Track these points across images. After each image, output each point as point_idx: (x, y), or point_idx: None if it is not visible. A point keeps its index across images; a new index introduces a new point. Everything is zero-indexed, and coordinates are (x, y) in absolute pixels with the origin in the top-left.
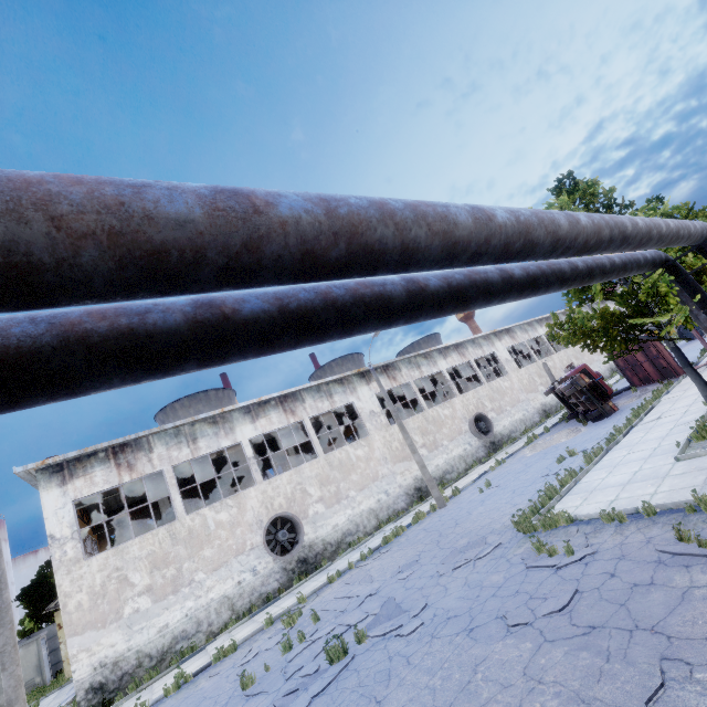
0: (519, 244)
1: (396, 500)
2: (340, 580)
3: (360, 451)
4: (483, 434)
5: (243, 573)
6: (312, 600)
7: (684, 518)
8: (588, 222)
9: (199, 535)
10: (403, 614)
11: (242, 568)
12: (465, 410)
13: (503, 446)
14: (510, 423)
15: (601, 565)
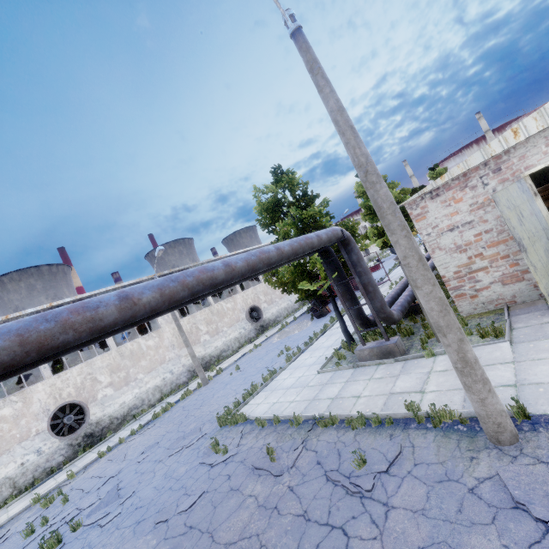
0: (33, 356)
1: (179, 377)
2: (108, 455)
3: (151, 341)
4: (256, 320)
5: (27, 456)
6: (79, 476)
7: (286, 430)
8: (153, 297)
9: None
10: (117, 501)
11: (26, 451)
12: (244, 303)
13: (269, 328)
14: (277, 311)
15: (231, 466)
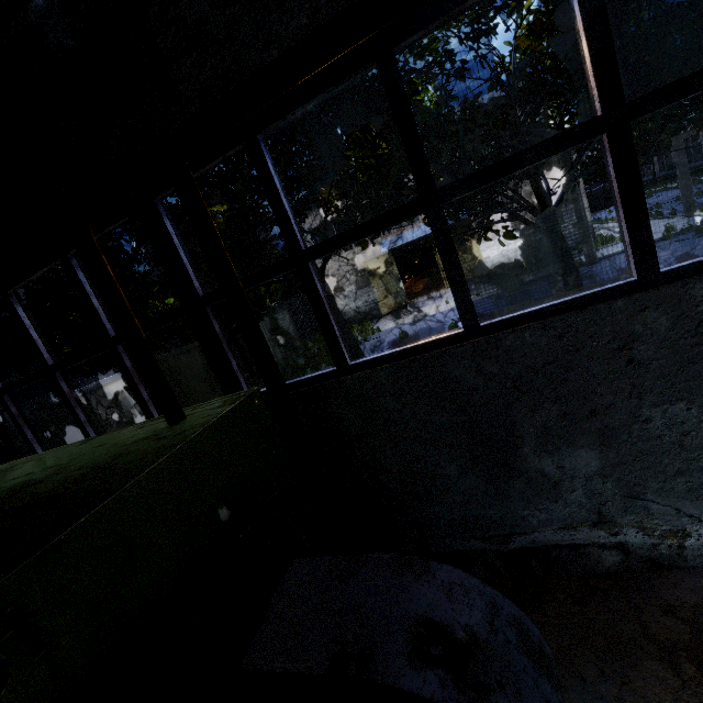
0: None
1: None
2: None
3: None
4: None
5: None
6: None
7: None
8: None
9: None
10: None
11: None
12: None
13: None
14: None
15: None
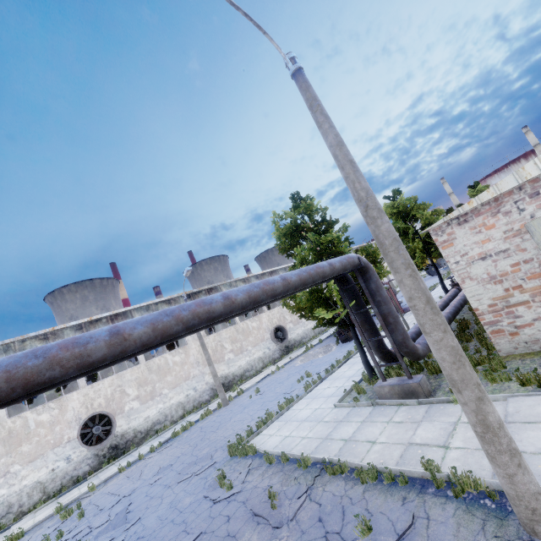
0: (19, 392)
1: (202, 394)
2: (127, 471)
3: (177, 357)
4: (281, 340)
5: (58, 462)
6: (99, 489)
7: (293, 471)
8: (145, 333)
9: (19, 434)
10: (124, 525)
11: (57, 458)
12: (270, 322)
13: (294, 349)
14: (303, 331)
15: (233, 506)
